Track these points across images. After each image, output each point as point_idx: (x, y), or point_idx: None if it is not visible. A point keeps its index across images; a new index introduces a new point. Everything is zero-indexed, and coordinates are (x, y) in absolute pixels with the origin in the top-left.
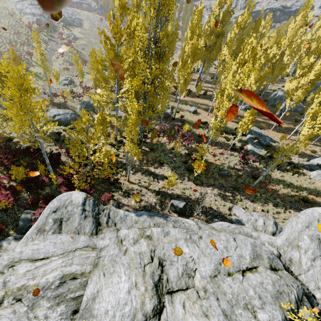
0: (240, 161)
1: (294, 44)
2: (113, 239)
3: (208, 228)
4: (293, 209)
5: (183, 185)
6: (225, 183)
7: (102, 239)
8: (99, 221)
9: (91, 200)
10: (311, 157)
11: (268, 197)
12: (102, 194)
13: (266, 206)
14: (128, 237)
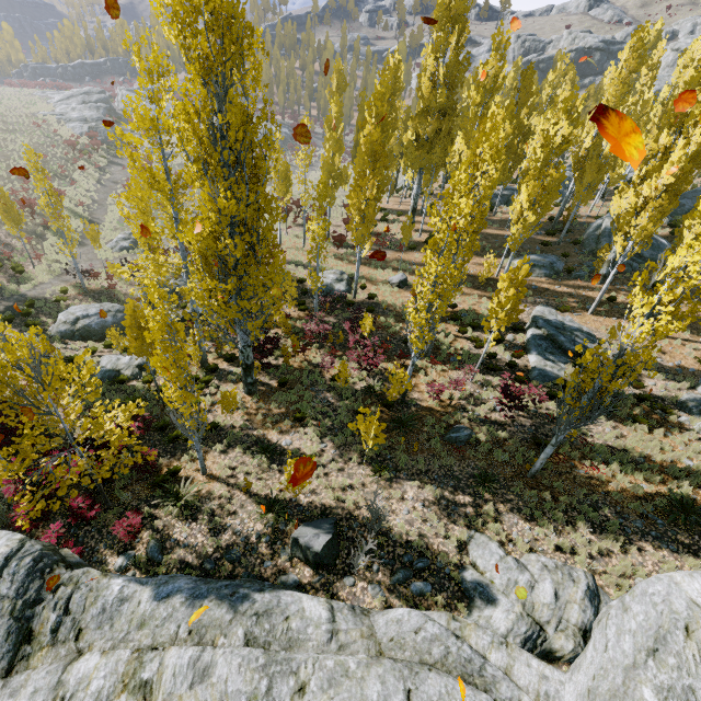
0: (500, 403)
1: (622, 110)
2: (40, 696)
3: (356, 638)
4: (652, 541)
5: (342, 478)
6: (459, 465)
7: (11, 695)
8: (31, 628)
9: (26, 558)
10: (700, 377)
11: (576, 505)
12: (127, 516)
13: (570, 534)
14: (85, 688)
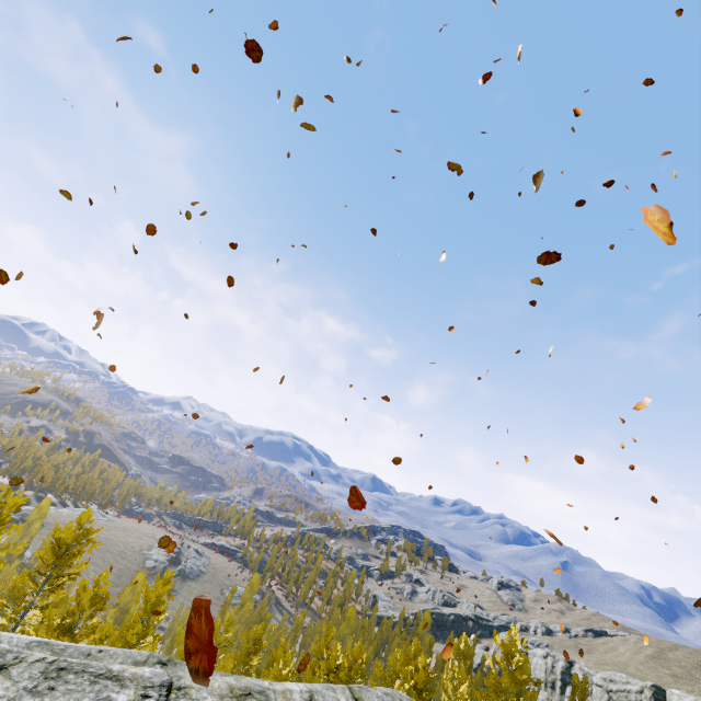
0: None
1: None
2: None
3: None
4: None
5: None
6: None
7: None
8: None
9: None
10: None
11: None
12: None
13: None
14: None
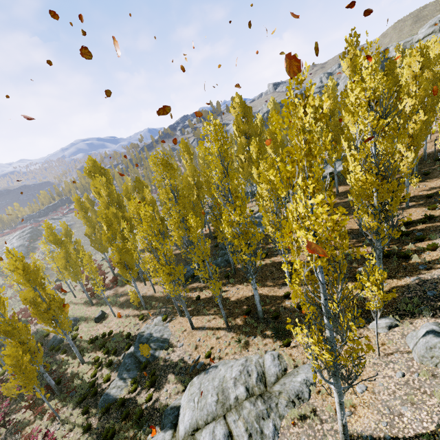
0: None
1: (185, 181)
2: None
3: None
4: None
5: None
6: None
7: None
8: None
9: None
10: (200, 372)
11: None
12: None
13: None
14: None
